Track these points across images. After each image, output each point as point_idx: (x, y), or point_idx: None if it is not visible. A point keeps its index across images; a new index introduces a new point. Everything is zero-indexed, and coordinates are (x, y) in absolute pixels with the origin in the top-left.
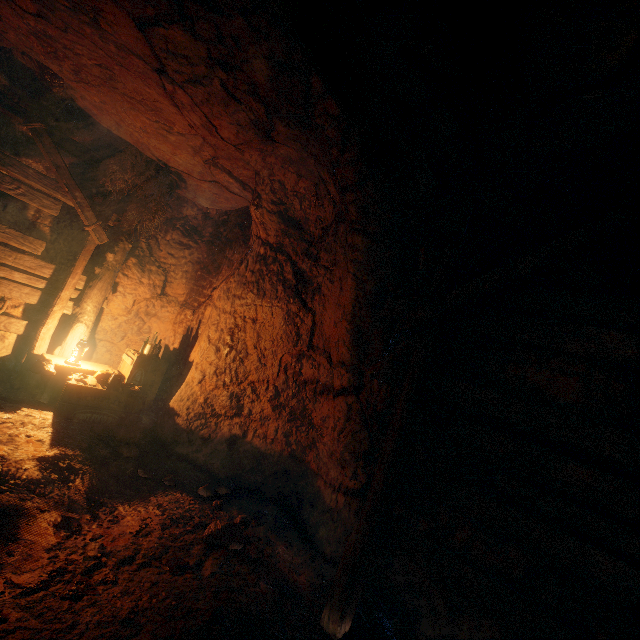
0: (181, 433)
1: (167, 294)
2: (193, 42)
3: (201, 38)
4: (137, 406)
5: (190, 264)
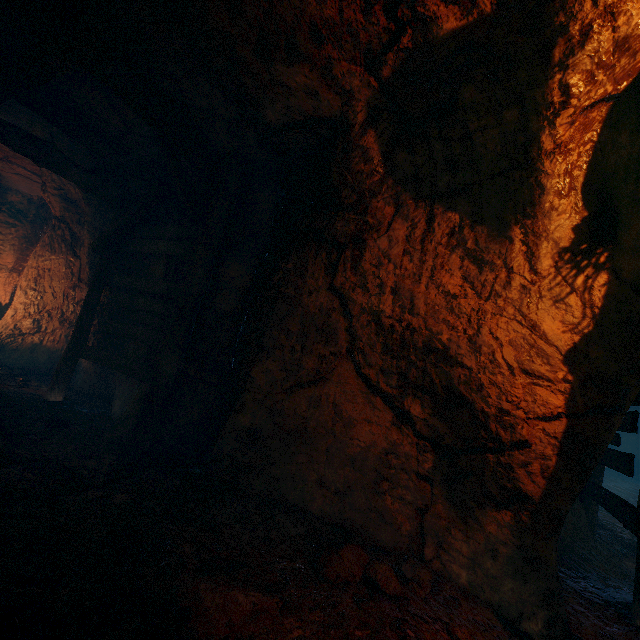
0: None
1: None
2: None
3: None
4: None
5: (17, 239)
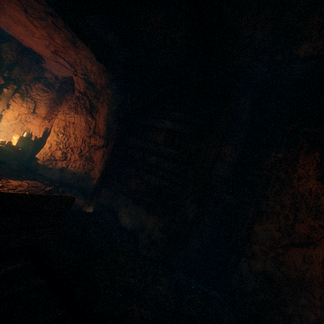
0: (40, 166)
1: (36, 113)
2: (38, 4)
3: (41, 4)
4: (19, 155)
5: (48, 100)
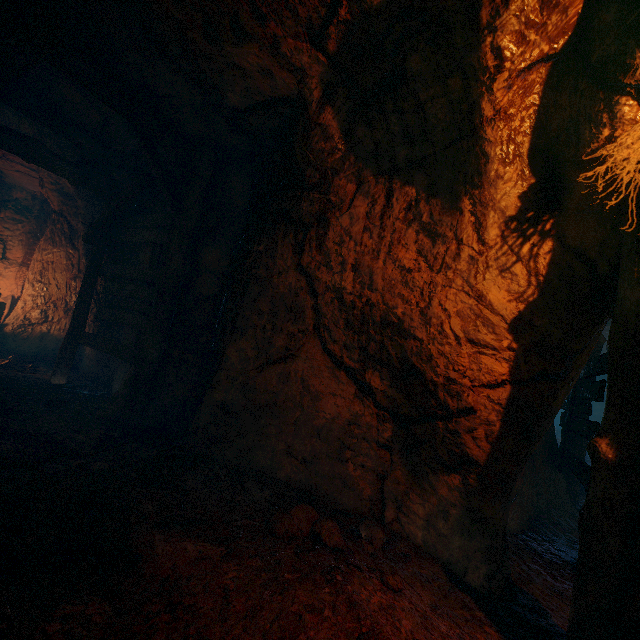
0: (8, 337)
1: (8, 258)
2: None
3: None
4: None
5: (24, 234)
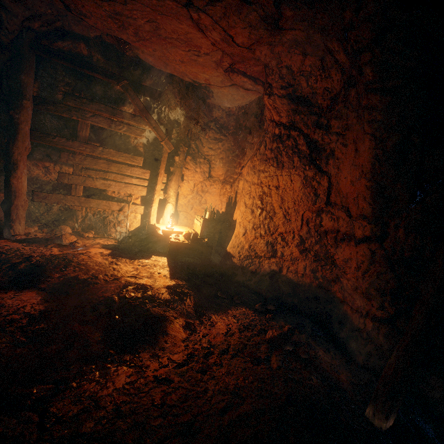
0: (237, 268)
1: (212, 176)
2: None
3: None
4: (208, 252)
5: (223, 152)
